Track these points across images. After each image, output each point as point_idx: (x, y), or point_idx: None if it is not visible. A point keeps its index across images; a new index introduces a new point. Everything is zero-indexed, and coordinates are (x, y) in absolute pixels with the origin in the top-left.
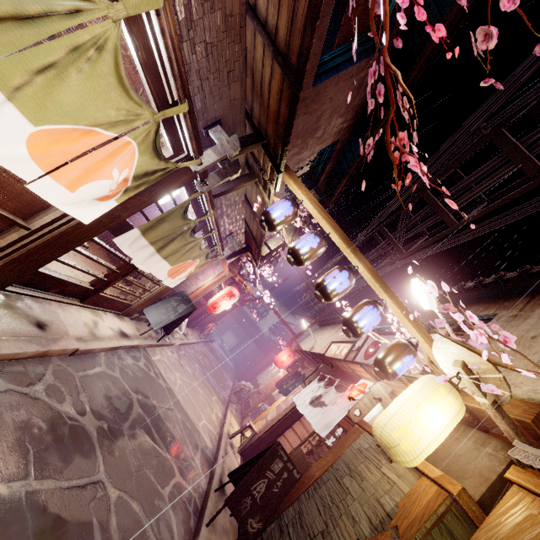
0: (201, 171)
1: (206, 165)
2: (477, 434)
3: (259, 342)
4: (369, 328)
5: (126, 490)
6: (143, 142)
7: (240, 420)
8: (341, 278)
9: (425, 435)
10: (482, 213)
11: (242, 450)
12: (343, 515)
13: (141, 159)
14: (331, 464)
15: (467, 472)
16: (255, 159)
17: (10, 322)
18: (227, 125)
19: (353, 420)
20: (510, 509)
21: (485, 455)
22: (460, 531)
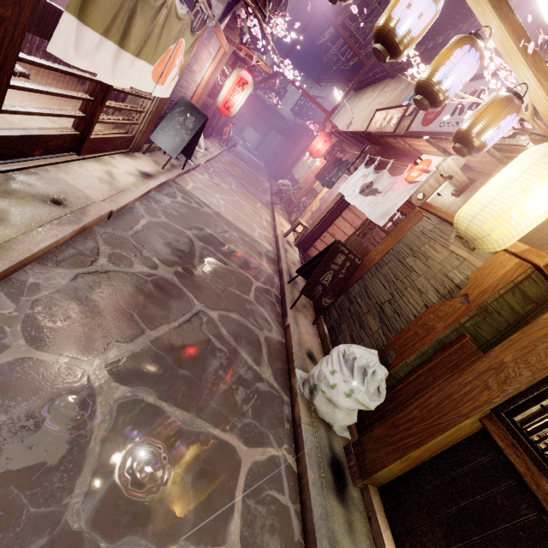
0: None
1: None
2: None
3: (285, 132)
4: (457, 88)
5: (222, 309)
6: None
7: (287, 218)
8: (421, 5)
9: (526, 220)
10: None
11: (298, 243)
12: (409, 288)
13: None
14: (391, 248)
15: None
16: None
17: (22, 212)
18: None
19: (415, 205)
20: None
21: None
22: (534, 290)
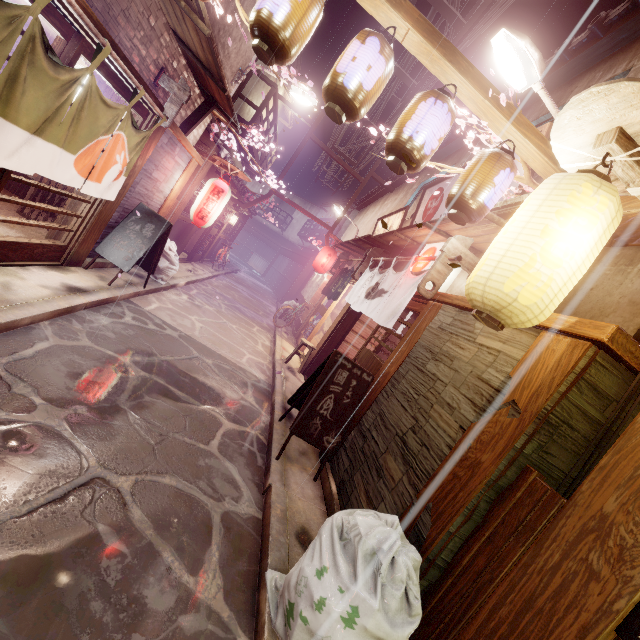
0: None
1: None
2: (617, 252)
3: (292, 255)
4: (432, 144)
5: (147, 470)
6: None
7: (294, 342)
8: (367, 57)
9: (560, 272)
10: None
11: (303, 369)
12: (435, 405)
13: None
14: (407, 354)
15: (609, 307)
16: None
17: None
18: None
19: (425, 297)
20: None
21: (637, 275)
22: (607, 381)
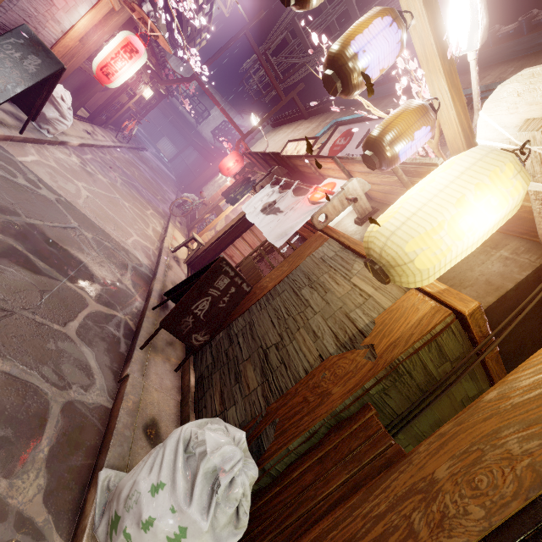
0: None
1: None
2: None
3: (202, 150)
4: (374, 72)
5: None
6: None
7: (186, 233)
8: None
9: (459, 245)
10: None
11: (189, 261)
12: (302, 329)
13: None
14: (286, 275)
15: (468, 280)
16: None
17: None
18: None
19: (316, 227)
20: None
21: (498, 259)
22: (451, 345)
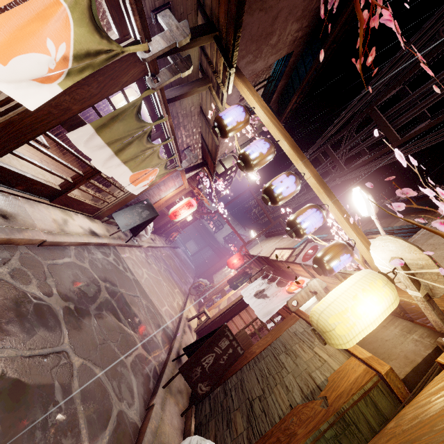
0: (149, 60)
1: (154, 53)
2: (404, 323)
3: (215, 249)
4: (311, 229)
5: (89, 359)
6: (76, 5)
7: (197, 308)
8: (288, 183)
9: (360, 322)
10: (426, 127)
11: (198, 330)
12: (278, 385)
13: (78, 31)
14: (269, 343)
15: (393, 355)
16: (208, 60)
17: None
18: (177, 11)
19: (290, 309)
20: (441, 390)
21: (411, 341)
22: (384, 403)
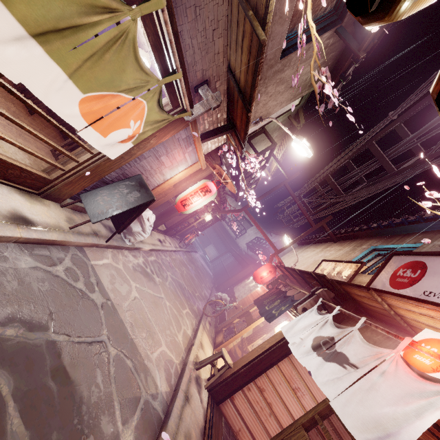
0: None
1: None
2: None
3: (237, 256)
4: None
5: None
6: None
7: (213, 336)
8: None
9: None
10: None
11: (211, 385)
12: None
13: None
14: None
15: None
16: None
17: None
18: None
19: None
20: None
21: None
22: None
